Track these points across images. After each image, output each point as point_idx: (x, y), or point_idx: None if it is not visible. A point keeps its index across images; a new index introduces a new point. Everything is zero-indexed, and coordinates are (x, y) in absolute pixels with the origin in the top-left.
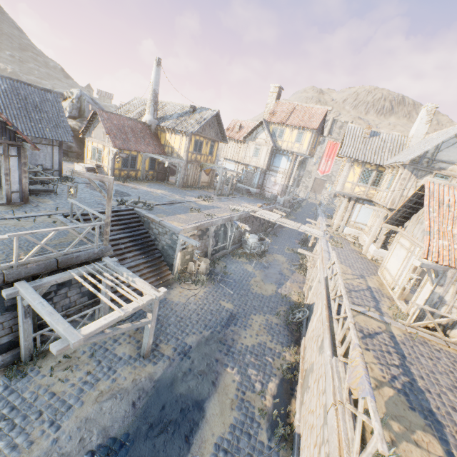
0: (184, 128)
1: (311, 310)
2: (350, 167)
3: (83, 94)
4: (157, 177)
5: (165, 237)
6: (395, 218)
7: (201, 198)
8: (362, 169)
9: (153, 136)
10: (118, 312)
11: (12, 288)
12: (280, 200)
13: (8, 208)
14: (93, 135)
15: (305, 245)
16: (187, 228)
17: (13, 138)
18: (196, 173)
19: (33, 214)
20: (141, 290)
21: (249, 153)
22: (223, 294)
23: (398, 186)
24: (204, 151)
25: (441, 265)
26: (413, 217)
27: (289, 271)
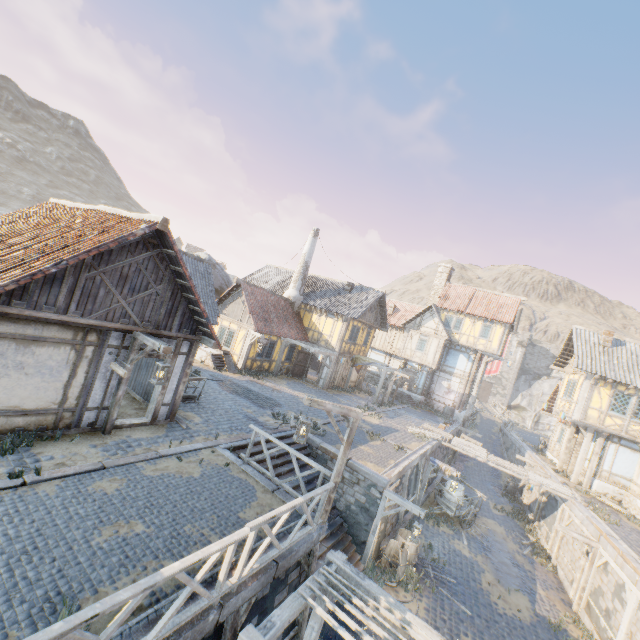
0: (342, 311)
1: None
2: (592, 386)
3: (211, 258)
4: (293, 370)
5: (354, 489)
6: None
7: (365, 411)
8: (613, 391)
9: (295, 316)
10: None
11: None
12: (457, 416)
13: (153, 430)
14: (225, 311)
15: (513, 498)
16: (392, 476)
17: (193, 330)
18: (345, 369)
19: (192, 446)
20: None
21: (410, 345)
22: (457, 616)
23: None
24: (359, 339)
25: None
26: None
27: (525, 559)
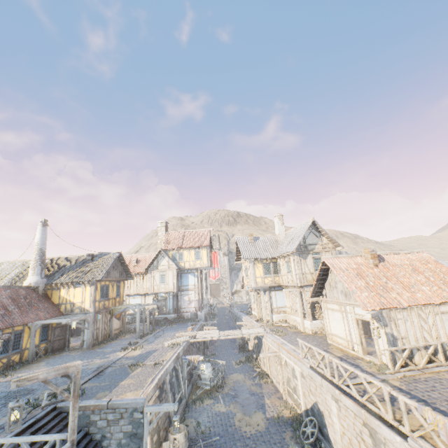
0: (87, 278)
1: (319, 414)
2: (254, 265)
3: None
4: (52, 348)
5: (120, 424)
6: (315, 291)
7: (128, 349)
8: (262, 264)
9: (42, 298)
10: None
11: None
12: (201, 315)
13: None
14: None
15: (245, 350)
16: (149, 392)
17: None
18: (106, 322)
19: None
20: None
21: (155, 282)
22: None
23: (297, 268)
24: (111, 294)
25: (378, 310)
26: (326, 285)
27: (257, 386)
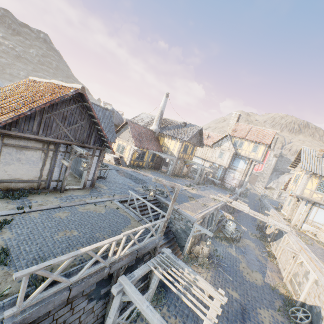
0: (180, 137)
1: (317, 315)
2: (308, 178)
3: (114, 109)
4: (154, 166)
5: (180, 222)
6: None
7: (189, 187)
8: (319, 181)
9: (155, 139)
10: (208, 323)
11: (118, 284)
12: (237, 191)
13: (84, 192)
14: (120, 136)
15: (261, 231)
16: (198, 217)
17: (101, 144)
18: (181, 166)
19: (101, 199)
20: (208, 292)
21: (215, 155)
22: (225, 280)
23: None
24: (188, 151)
25: None
26: None
27: (263, 258)
